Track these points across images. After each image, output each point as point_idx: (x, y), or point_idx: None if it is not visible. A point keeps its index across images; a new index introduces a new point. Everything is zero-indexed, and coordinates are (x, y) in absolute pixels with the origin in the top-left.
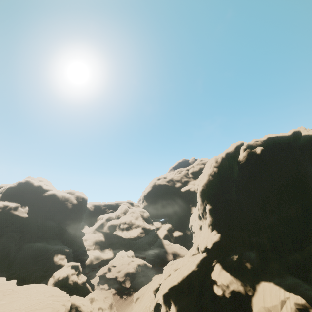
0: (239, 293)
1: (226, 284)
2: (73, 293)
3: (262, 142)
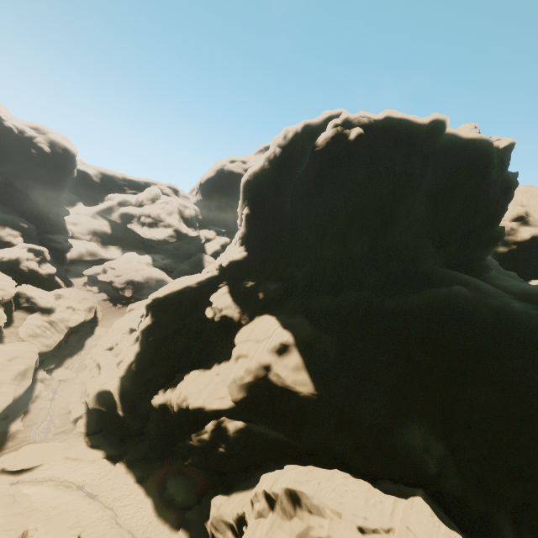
0: (231, 319)
1: (221, 308)
2: (32, 283)
3: (371, 121)
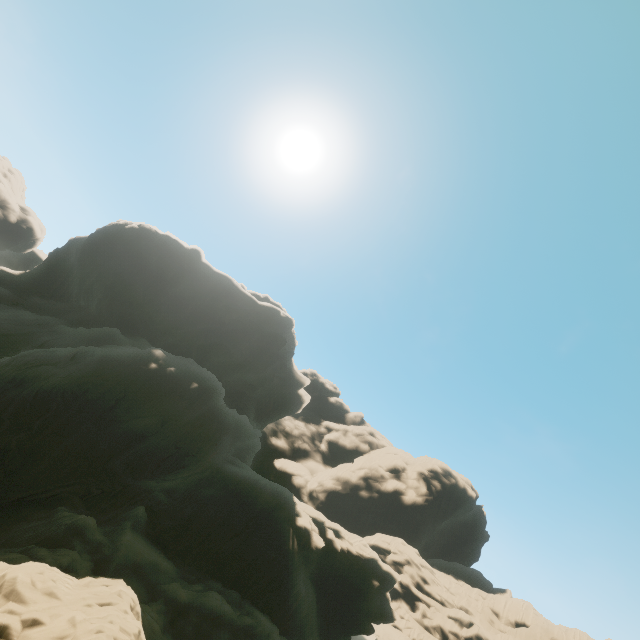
0: None
1: None
2: None
3: (152, 229)
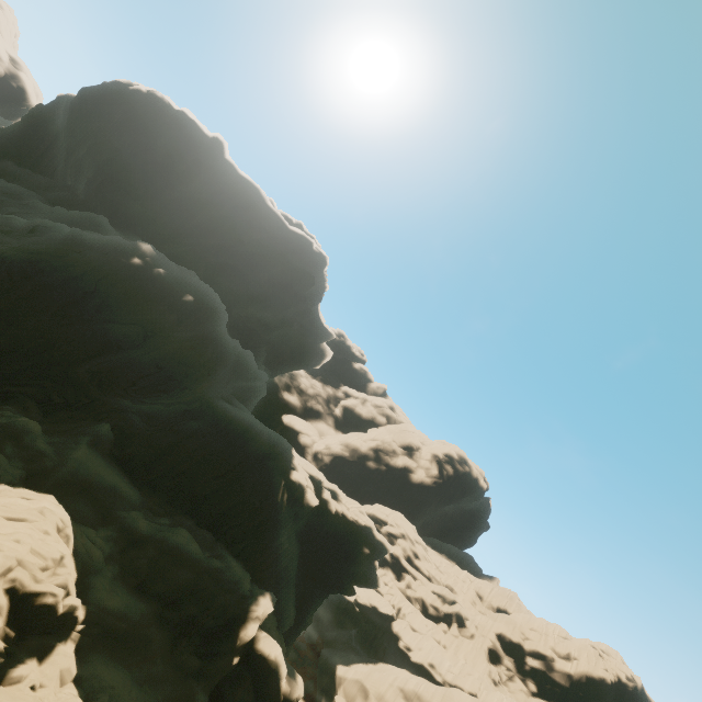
0: None
1: None
2: None
3: (165, 100)
